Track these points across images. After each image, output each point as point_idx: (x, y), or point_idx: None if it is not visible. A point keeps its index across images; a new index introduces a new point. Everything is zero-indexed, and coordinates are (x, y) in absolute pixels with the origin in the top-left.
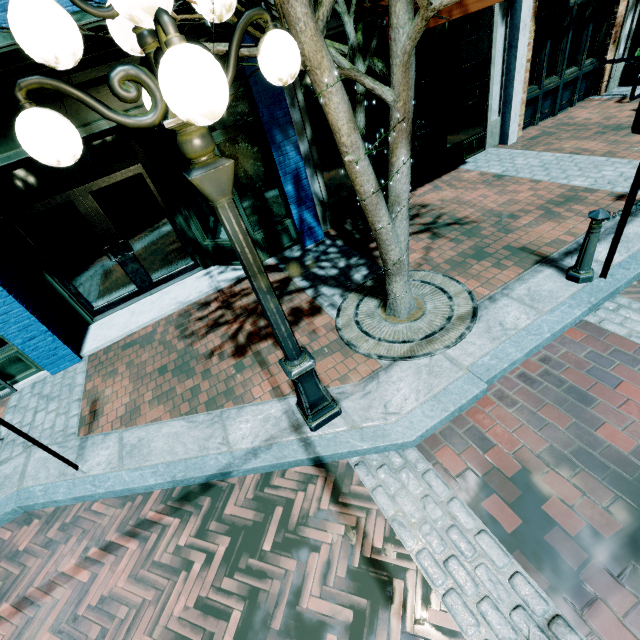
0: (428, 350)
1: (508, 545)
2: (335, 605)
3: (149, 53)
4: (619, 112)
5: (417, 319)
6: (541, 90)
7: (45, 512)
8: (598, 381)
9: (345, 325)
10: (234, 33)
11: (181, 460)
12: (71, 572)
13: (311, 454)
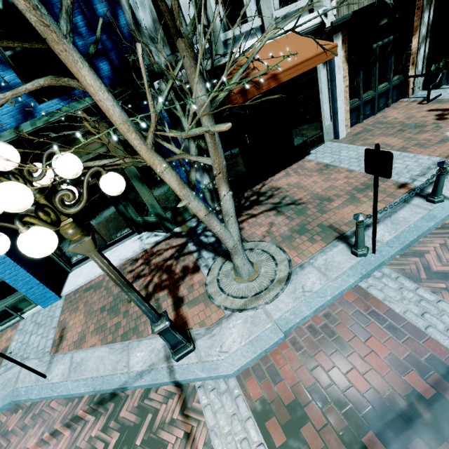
0: (254, 305)
1: None
2: None
3: (38, 201)
4: (418, 112)
5: (253, 280)
6: (361, 101)
7: (26, 405)
8: (356, 335)
9: (210, 282)
10: (84, 180)
11: (101, 376)
12: (32, 448)
13: (172, 379)
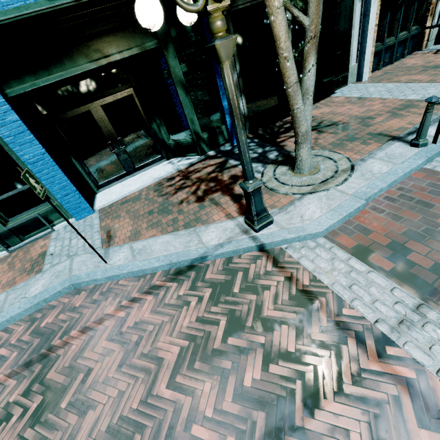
0: (325, 188)
1: (388, 276)
2: (284, 312)
3: None
4: (436, 59)
5: (315, 173)
6: (383, 46)
7: (88, 288)
8: (435, 196)
9: (268, 180)
10: None
11: (174, 253)
12: (113, 313)
13: (258, 243)
